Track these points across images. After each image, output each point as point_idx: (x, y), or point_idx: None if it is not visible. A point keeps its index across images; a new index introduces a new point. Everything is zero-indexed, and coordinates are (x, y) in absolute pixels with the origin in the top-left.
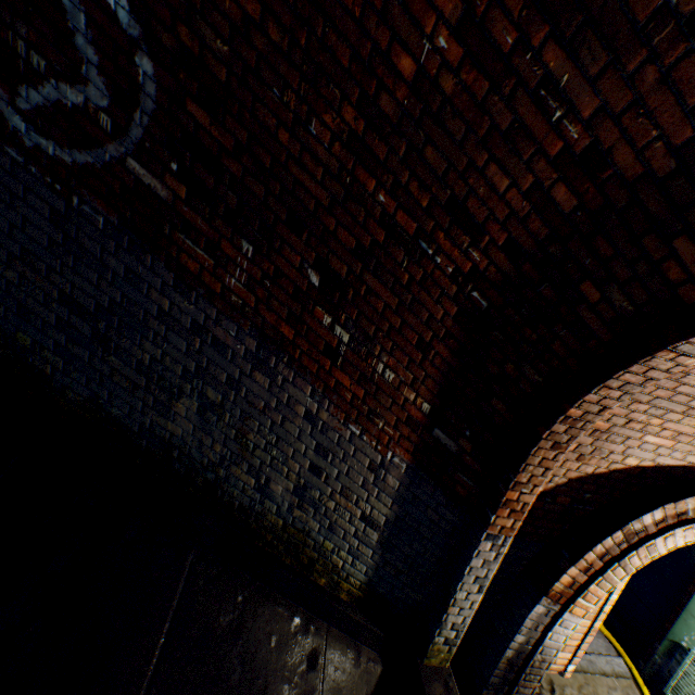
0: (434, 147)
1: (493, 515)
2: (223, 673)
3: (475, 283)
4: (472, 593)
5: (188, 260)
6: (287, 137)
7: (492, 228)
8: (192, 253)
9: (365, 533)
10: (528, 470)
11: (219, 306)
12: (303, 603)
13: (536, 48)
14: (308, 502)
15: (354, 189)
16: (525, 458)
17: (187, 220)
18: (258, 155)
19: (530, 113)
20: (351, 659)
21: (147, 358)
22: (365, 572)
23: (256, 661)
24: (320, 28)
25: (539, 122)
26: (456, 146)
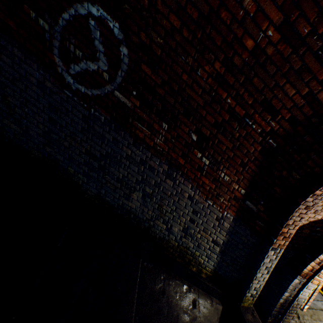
0: (258, 77)
1: (275, 239)
2: (161, 309)
3: (271, 136)
4: (264, 274)
5: (139, 132)
6: (186, 77)
7: (283, 112)
8: (141, 129)
9: (213, 248)
10: (292, 219)
11: (152, 152)
12: (187, 278)
13: (320, 34)
14: (188, 235)
15: (216, 97)
16: (291, 213)
17: (139, 116)
18: (172, 85)
19: (311, 61)
20: (209, 303)
21: (120, 176)
22: (213, 265)
23: (172, 304)
24: (208, 30)
25: (315, 65)
26: (270, 77)
